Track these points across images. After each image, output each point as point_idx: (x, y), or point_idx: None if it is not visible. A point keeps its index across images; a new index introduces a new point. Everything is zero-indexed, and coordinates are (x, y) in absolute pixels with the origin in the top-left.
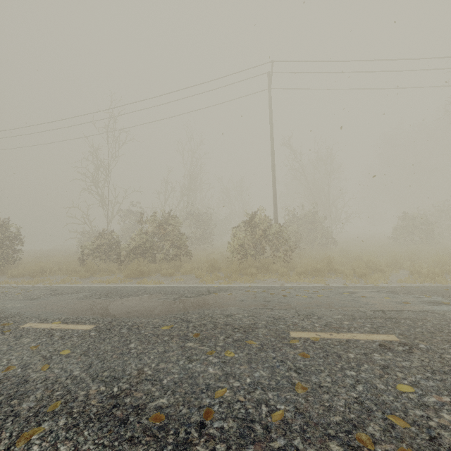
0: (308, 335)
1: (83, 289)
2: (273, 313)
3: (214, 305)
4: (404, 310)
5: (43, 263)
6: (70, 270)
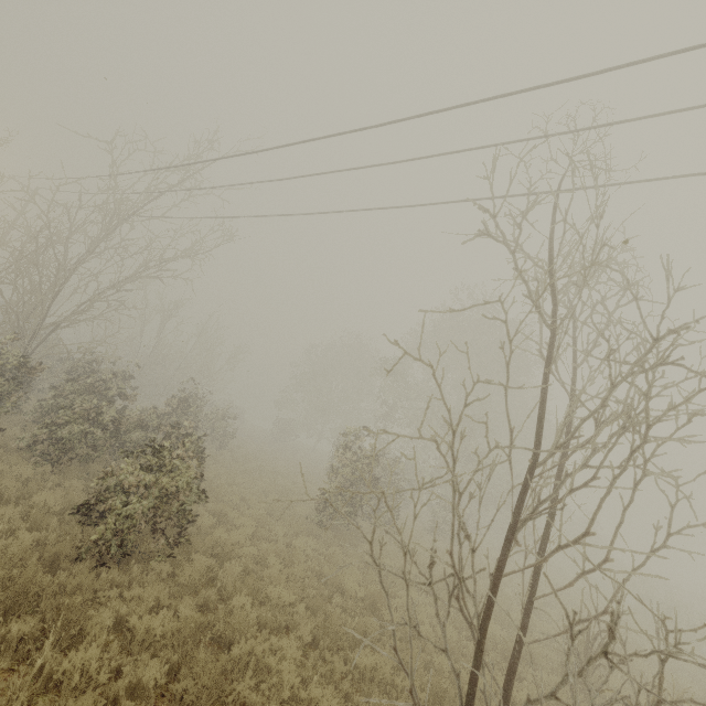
0: None
1: None
2: None
3: None
4: None
5: None
6: None
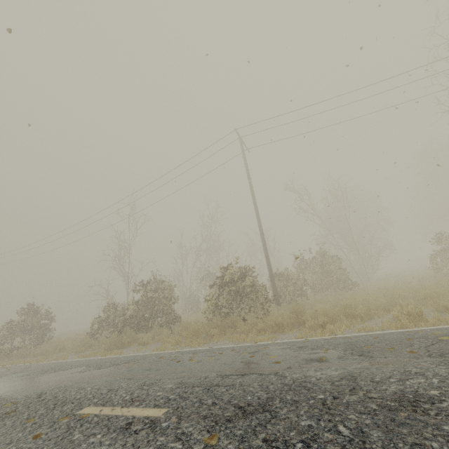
0: (92, 411)
1: (45, 366)
2: (122, 384)
3: (96, 377)
4: (254, 373)
5: (59, 340)
6: (77, 345)
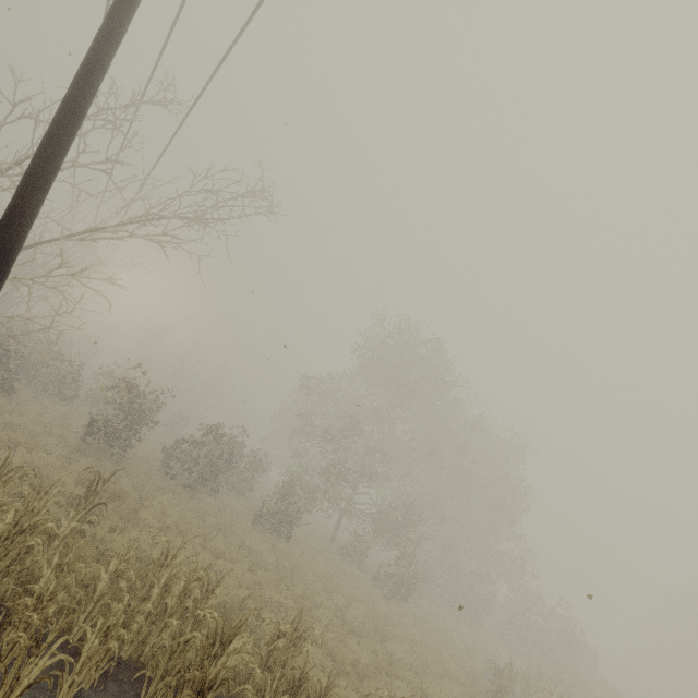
0: None
1: None
2: None
3: None
4: None
5: None
6: None
